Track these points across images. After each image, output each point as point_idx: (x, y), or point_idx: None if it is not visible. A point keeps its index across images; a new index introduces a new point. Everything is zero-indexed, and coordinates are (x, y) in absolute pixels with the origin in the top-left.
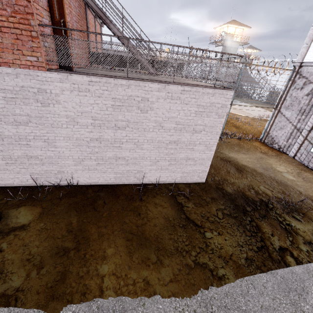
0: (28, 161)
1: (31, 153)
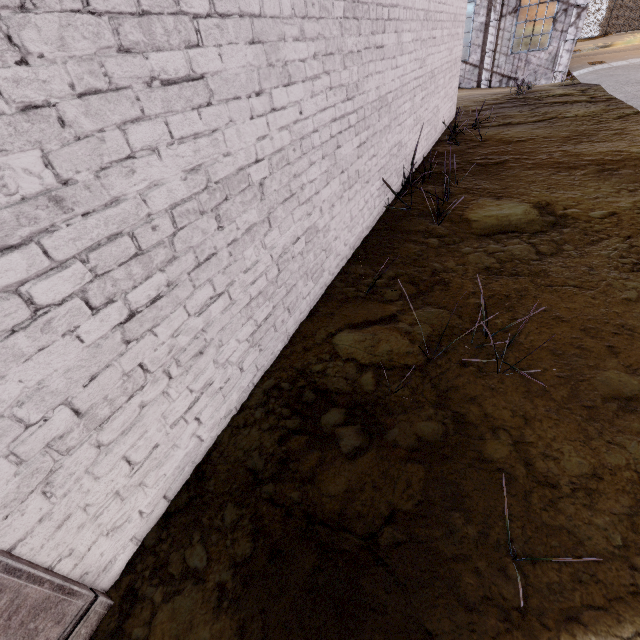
0: (378, 123)
1: (382, 85)
